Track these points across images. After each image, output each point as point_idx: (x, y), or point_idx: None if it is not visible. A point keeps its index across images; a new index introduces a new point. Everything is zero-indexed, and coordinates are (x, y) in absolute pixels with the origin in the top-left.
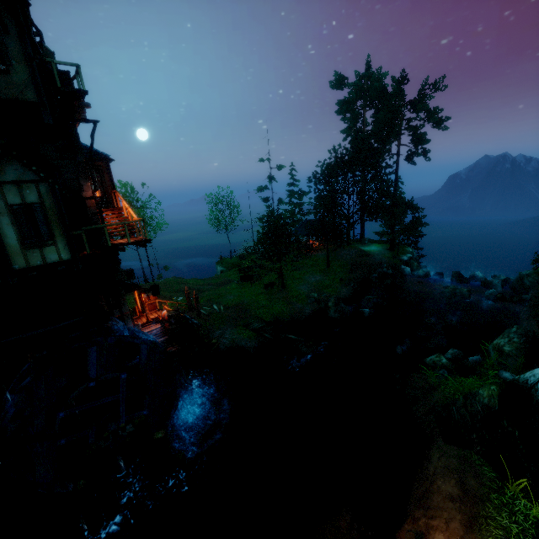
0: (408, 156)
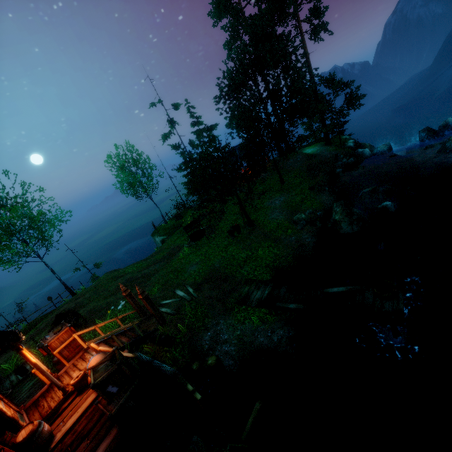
0: (312, 31)
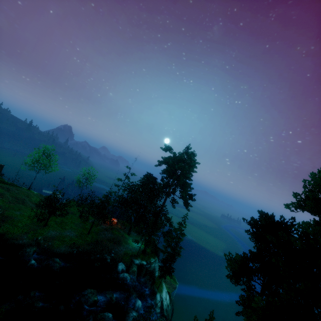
0: (172, 200)
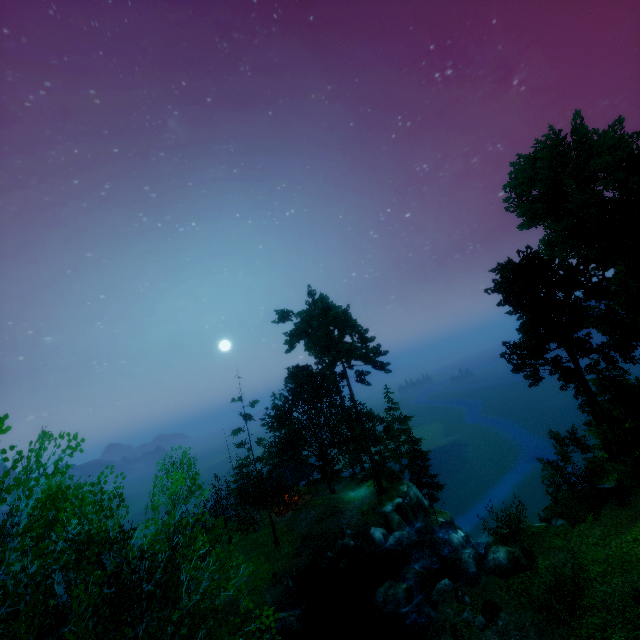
0: (359, 376)
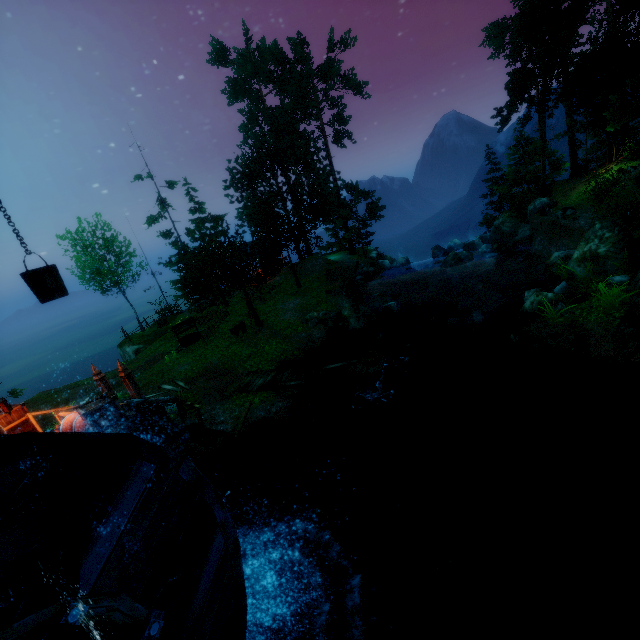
0: (336, 137)
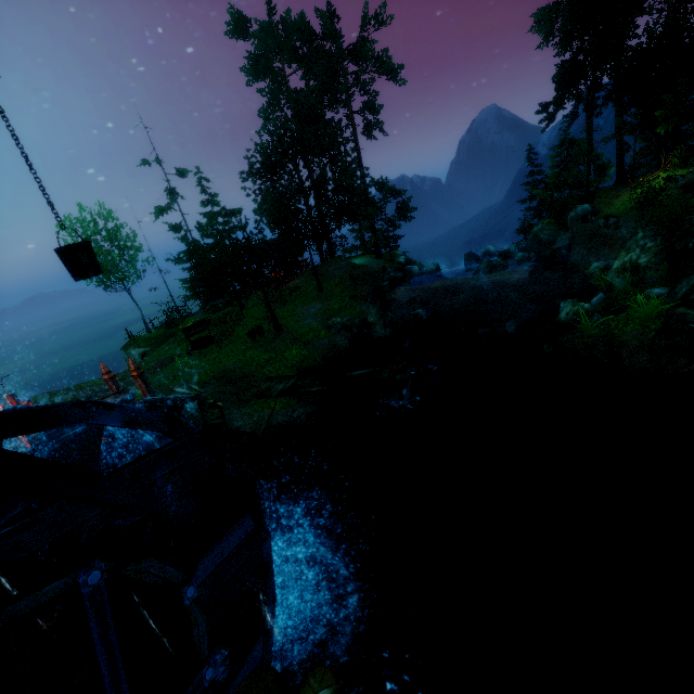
0: (365, 127)
